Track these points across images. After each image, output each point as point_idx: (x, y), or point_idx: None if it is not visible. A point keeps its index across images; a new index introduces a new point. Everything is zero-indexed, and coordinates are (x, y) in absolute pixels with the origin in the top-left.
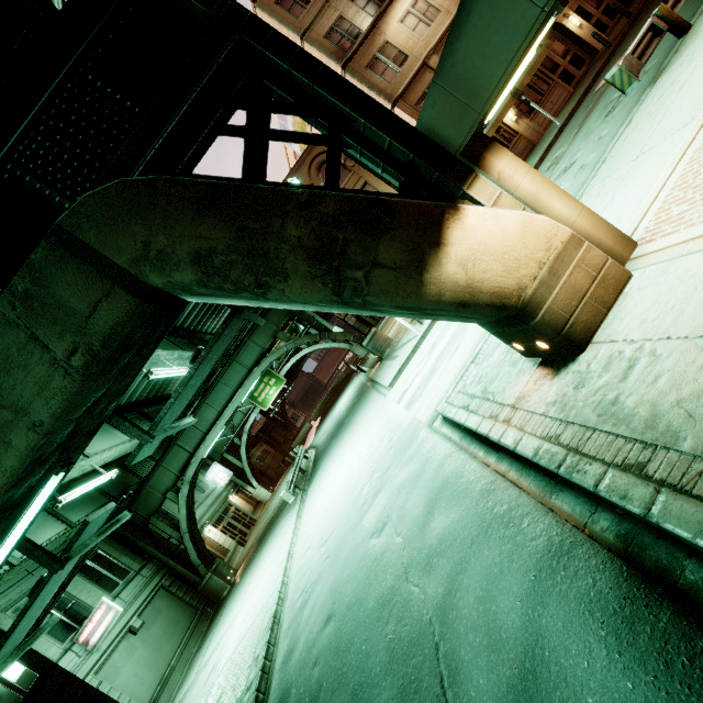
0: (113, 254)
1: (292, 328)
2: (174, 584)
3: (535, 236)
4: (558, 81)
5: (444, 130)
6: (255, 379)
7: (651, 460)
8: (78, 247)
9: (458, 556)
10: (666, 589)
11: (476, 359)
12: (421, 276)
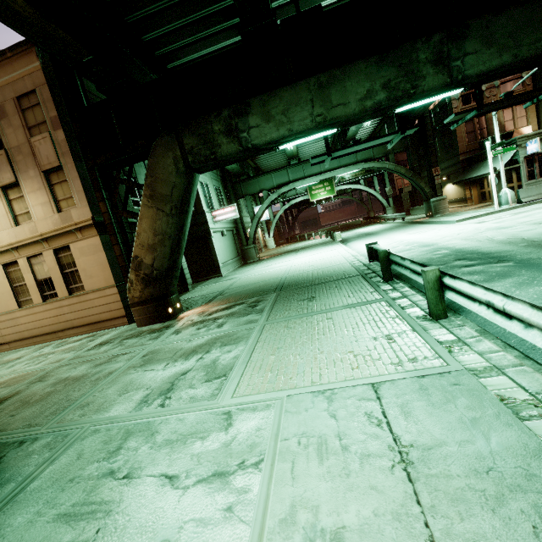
0: None
1: None
2: (236, 235)
3: None
4: None
5: None
6: (357, 169)
7: None
8: None
9: None
10: None
11: None
12: None
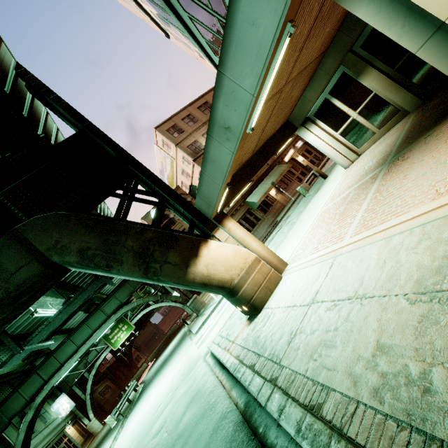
0: (39, 244)
1: (146, 290)
2: None
3: (240, 256)
4: (295, 180)
5: (204, 210)
6: (110, 323)
7: (257, 362)
8: (22, 240)
9: (187, 434)
10: (248, 424)
11: (231, 316)
12: (186, 269)
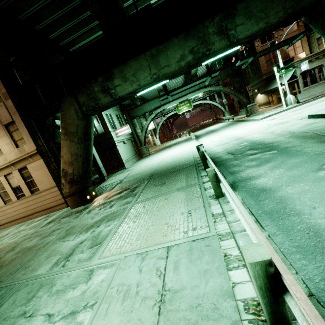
0: None
1: None
2: (133, 142)
3: None
4: None
5: None
6: (200, 92)
7: None
8: None
9: None
10: None
11: None
12: None
